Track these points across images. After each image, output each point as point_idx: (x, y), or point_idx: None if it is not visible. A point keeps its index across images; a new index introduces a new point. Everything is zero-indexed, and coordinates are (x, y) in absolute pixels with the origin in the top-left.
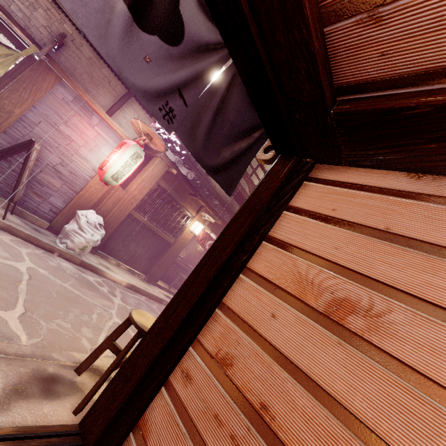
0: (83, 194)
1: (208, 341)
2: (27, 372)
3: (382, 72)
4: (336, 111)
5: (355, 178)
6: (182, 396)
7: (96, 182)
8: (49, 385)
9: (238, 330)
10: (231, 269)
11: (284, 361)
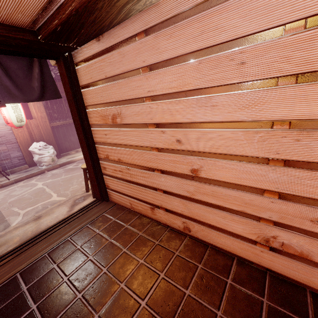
0: (20, 140)
1: (101, 156)
2: (72, 202)
3: (30, 18)
4: (40, 40)
5: (86, 54)
6: (107, 173)
7: (16, 130)
8: (81, 199)
9: (103, 146)
10: (86, 130)
11: (115, 145)
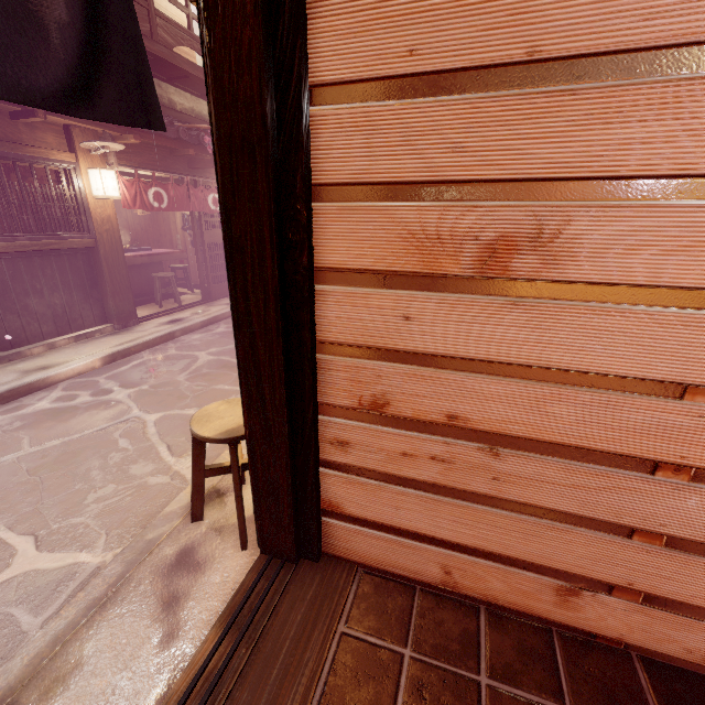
0: None
1: (337, 398)
2: (151, 582)
3: None
4: None
5: None
6: (351, 463)
7: None
8: (189, 561)
9: (369, 363)
10: (297, 290)
11: (451, 362)
